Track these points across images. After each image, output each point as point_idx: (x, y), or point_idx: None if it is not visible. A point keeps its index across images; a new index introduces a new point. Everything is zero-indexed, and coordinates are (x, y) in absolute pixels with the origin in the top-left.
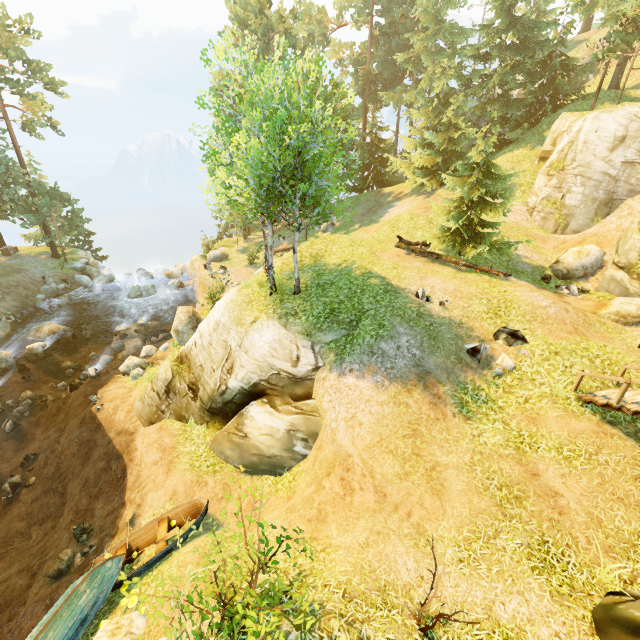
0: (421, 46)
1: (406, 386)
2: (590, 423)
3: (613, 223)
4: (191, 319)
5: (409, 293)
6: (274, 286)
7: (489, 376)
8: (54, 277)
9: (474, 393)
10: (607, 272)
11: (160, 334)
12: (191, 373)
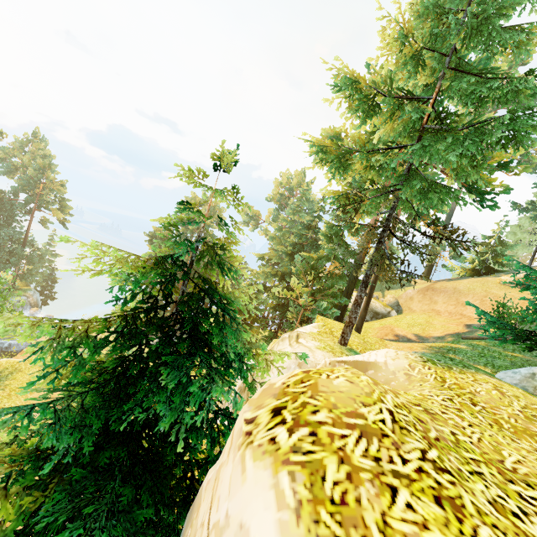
0: (274, 253)
1: None
2: None
3: None
4: None
5: None
6: None
7: None
8: None
9: None
10: None
11: None
12: None
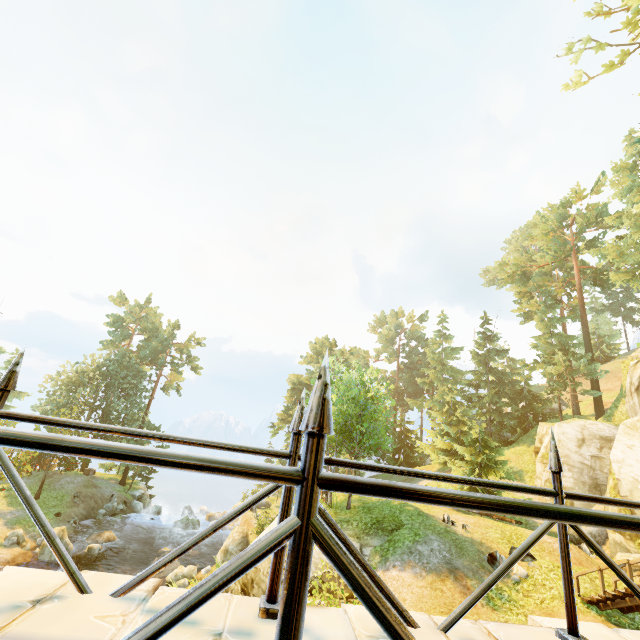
0: (433, 376)
1: (440, 576)
2: (595, 618)
3: None
4: (244, 539)
5: (437, 518)
6: (330, 503)
7: (509, 583)
8: (118, 498)
9: (498, 592)
10: (609, 536)
11: (198, 563)
12: (245, 576)
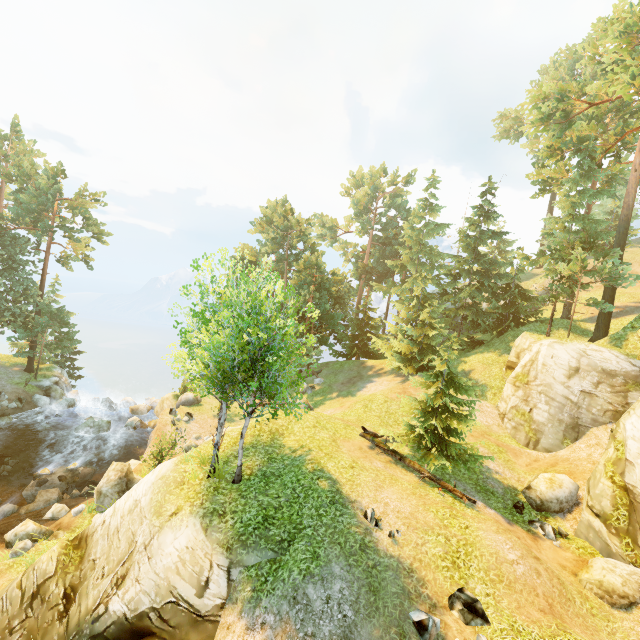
0: (407, 258)
1: None
2: None
3: (583, 450)
4: (121, 480)
5: (358, 509)
6: (215, 467)
7: None
8: (12, 393)
9: None
10: (583, 514)
11: (86, 486)
12: (79, 569)
